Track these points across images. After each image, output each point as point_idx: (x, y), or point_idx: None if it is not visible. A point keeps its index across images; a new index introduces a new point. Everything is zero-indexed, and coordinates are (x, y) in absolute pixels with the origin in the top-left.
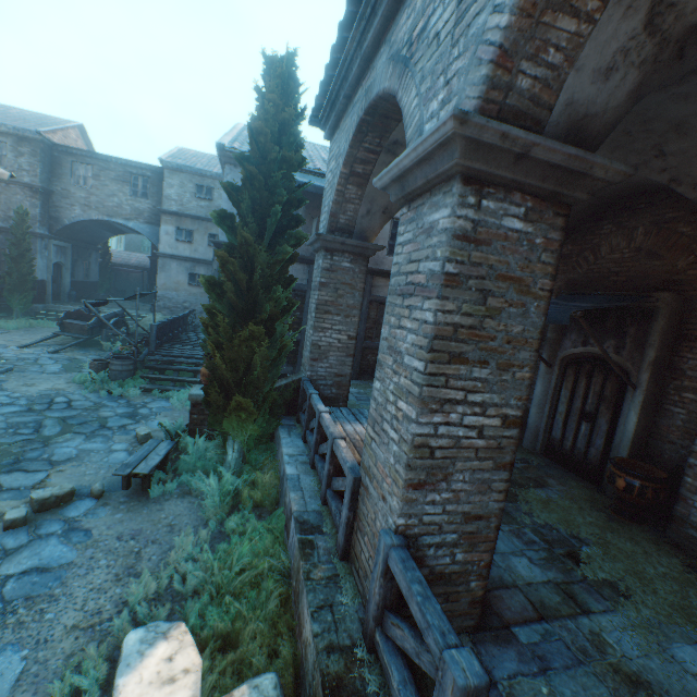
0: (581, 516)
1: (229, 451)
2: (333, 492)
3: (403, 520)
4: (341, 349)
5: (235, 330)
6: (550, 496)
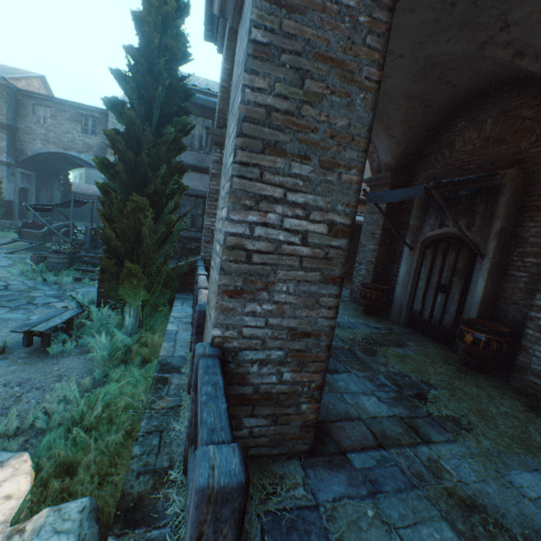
0: (432, 368)
1: (126, 317)
2: None
3: (219, 331)
4: None
5: (125, 204)
6: (407, 353)
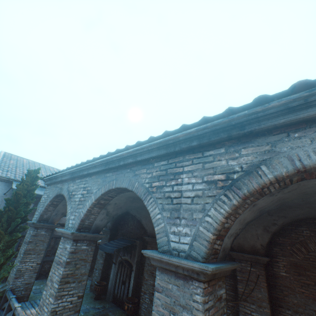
0: None
1: None
2: None
3: None
4: (32, 269)
5: None
6: None
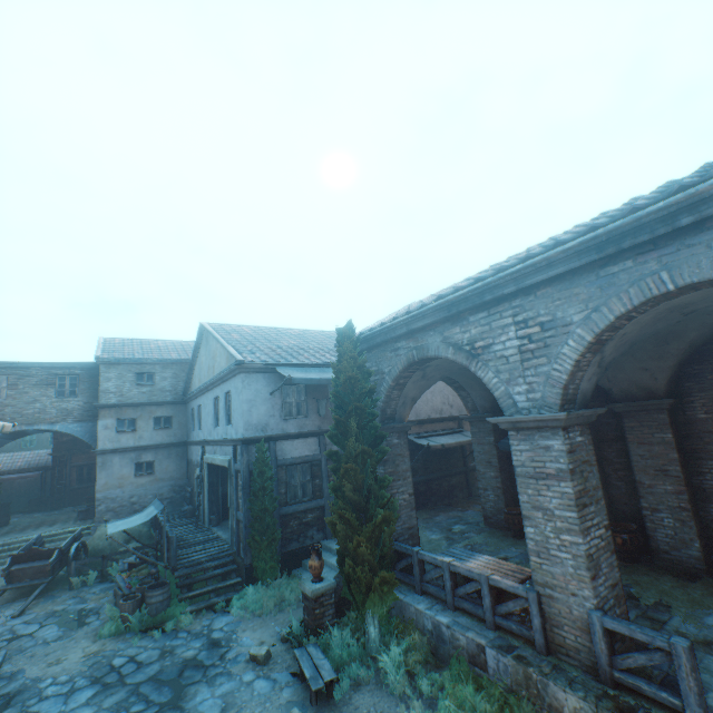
0: None
1: (370, 629)
2: (501, 616)
3: (595, 599)
4: (407, 505)
5: (365, 519)
6: None
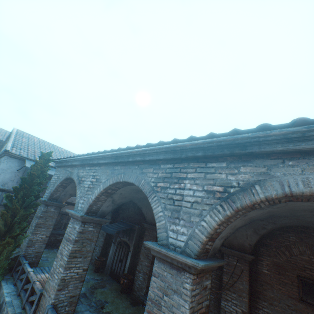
0: (110, 295)
1: None
2: (29, 302)
3: (54, 300)
4: (42, 241)
5: None
6: (105, 290)
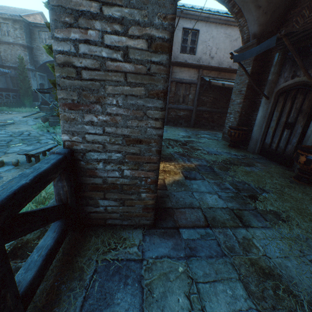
0: (270, 180)
1: None
2: None
3: (67, 136)
4: None
5: None
6: (253, 170)
